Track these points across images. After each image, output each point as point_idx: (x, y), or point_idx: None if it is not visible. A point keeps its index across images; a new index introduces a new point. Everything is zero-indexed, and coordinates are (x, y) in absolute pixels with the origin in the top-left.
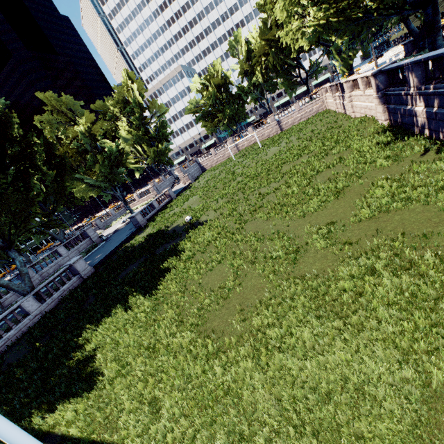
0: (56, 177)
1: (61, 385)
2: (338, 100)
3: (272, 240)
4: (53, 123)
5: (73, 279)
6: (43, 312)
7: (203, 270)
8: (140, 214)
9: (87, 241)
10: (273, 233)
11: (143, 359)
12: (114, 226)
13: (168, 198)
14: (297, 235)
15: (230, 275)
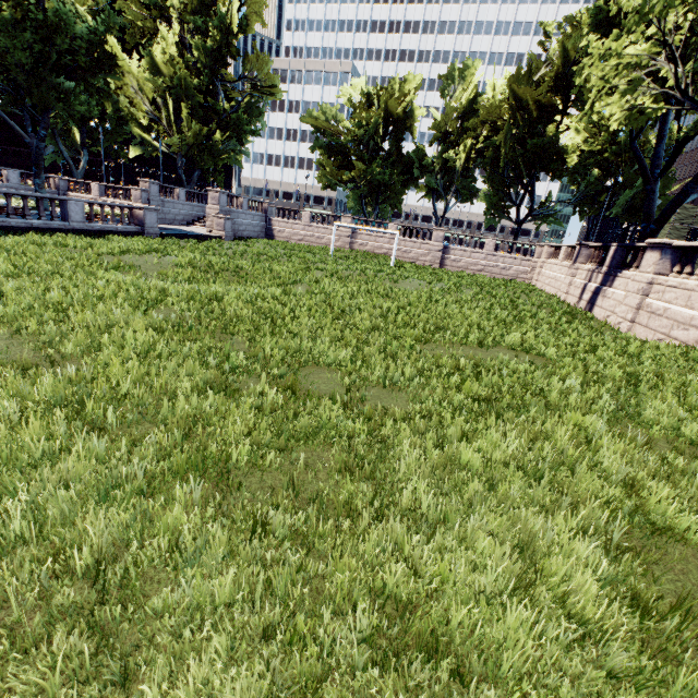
0: None
1: None
2: (584, 279)
3: None
4: None
5: None
6: None
7: None
8: None
9: None
10: None
11: None
12: None
13: (134, 224)
14: None
15: None
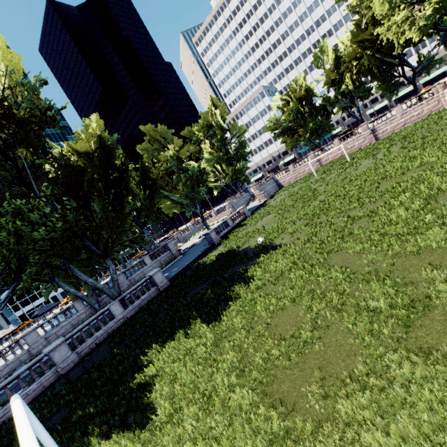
0: (148, 195)
1: (121, 407)
2: None
3: (368, 282)
4: (150, 150)
5: (152, 290)
6: (125, 317)
7: (273, 306)
8: (214, 231)
9: (167, 254)
10: (369, 272)
11: (197, 409)
12: (192, 240)
13: (242, 215)
14: (408, 280)
15: (307, 320)
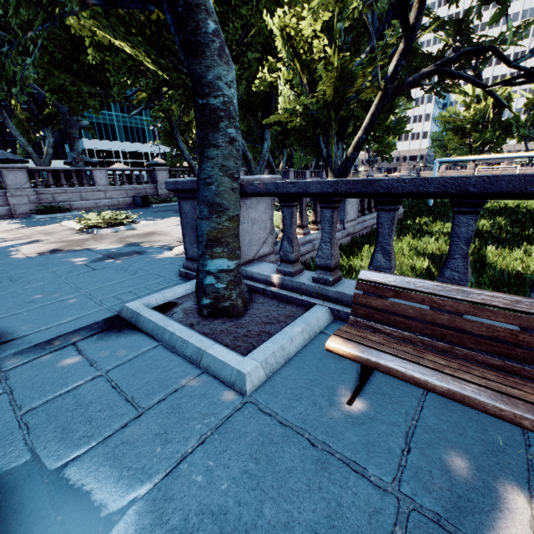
0: None
1: None
2: None
3: None
4: None
5: None
6: None
7: None
8: None
9: None
10: None
11: None
12: None
13: None
14: None
15: None
